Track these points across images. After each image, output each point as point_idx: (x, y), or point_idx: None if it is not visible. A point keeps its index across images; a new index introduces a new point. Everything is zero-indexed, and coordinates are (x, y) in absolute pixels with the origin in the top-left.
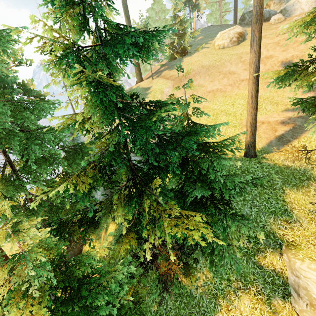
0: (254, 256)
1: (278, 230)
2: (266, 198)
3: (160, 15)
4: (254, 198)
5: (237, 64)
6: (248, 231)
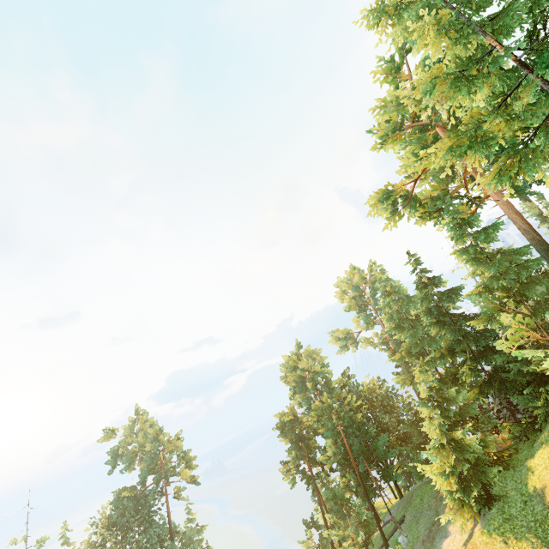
0: None
1: None
2: None
3: None
4: None
5: None
6: None
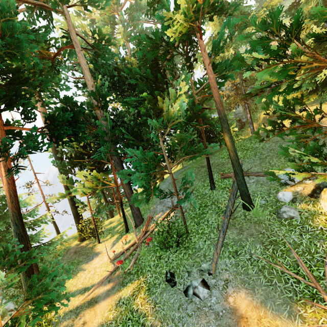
0: None
1: None
2: None
3: None
4: None
5: None
6: None
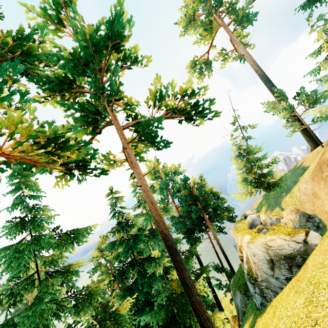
0: None
1: None
2: None
3: None
4: None
5: None
6: None
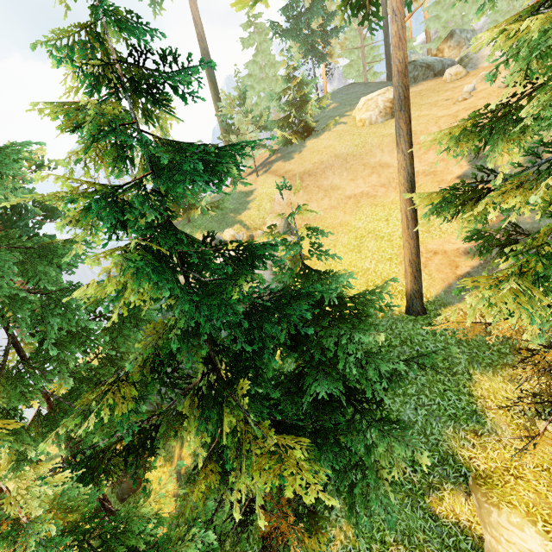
0: (424, 496)
1: (461, 449)
2: (440, 390)
3: (267, 71)
4: (421, 390)
5: (392, 152)
6: (412, 451)
